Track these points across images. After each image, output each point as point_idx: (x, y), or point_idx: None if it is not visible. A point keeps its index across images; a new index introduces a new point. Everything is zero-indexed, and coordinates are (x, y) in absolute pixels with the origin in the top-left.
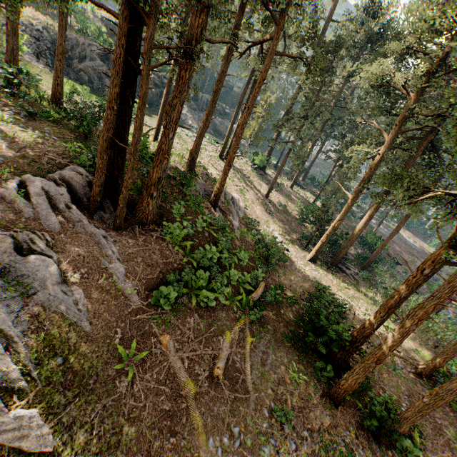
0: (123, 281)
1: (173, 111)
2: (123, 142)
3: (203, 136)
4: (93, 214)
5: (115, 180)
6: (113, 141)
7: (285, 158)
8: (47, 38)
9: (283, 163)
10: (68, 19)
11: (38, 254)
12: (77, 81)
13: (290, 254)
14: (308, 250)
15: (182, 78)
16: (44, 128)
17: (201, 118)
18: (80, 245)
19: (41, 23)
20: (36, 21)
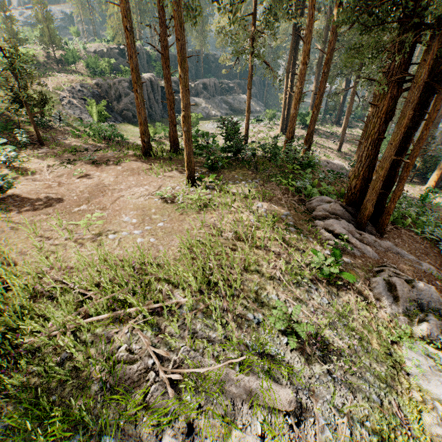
0: (440, 276)
1: (425, 109)
2: (376, 158)
3: (316, 119)
4: (365, 232)
5: (365, 194)
6: (369, 160)
7: (350, 105)
8: (88, 94)
9: (350, 111)
10: (72, 67)
11: (408, 281)
12: (125, 122)
13: (411, 194)
14: (414, 183)
15: (441, 74)
16: (234, 176)
17: (217, 104)
18: (396, 261)
19: (76, 82)
20: (74, 83)
